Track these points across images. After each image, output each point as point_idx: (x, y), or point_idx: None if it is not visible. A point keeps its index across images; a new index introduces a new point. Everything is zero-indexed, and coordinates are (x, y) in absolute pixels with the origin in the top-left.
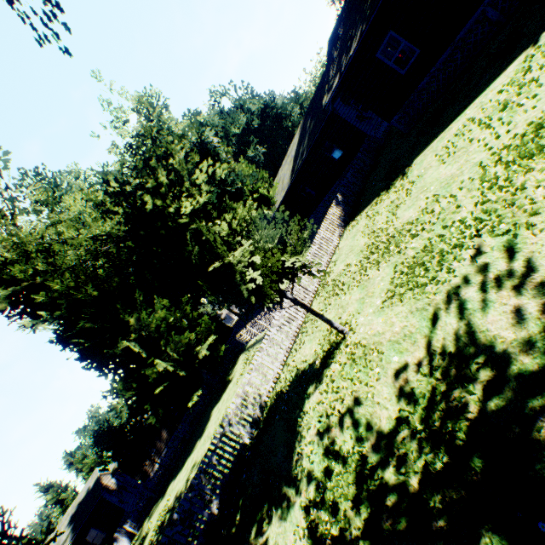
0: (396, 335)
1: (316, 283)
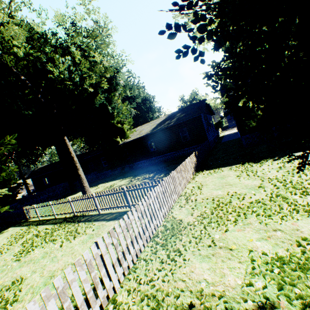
0: None
1: (176, 195)
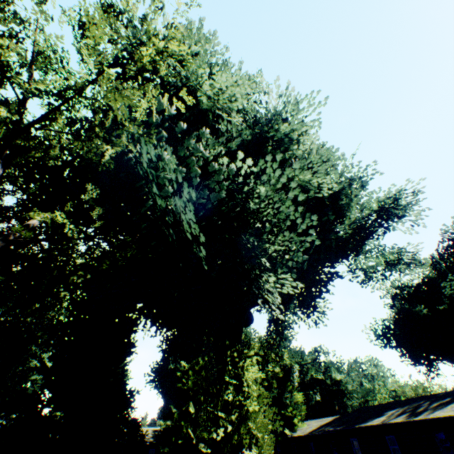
0: None
1: None
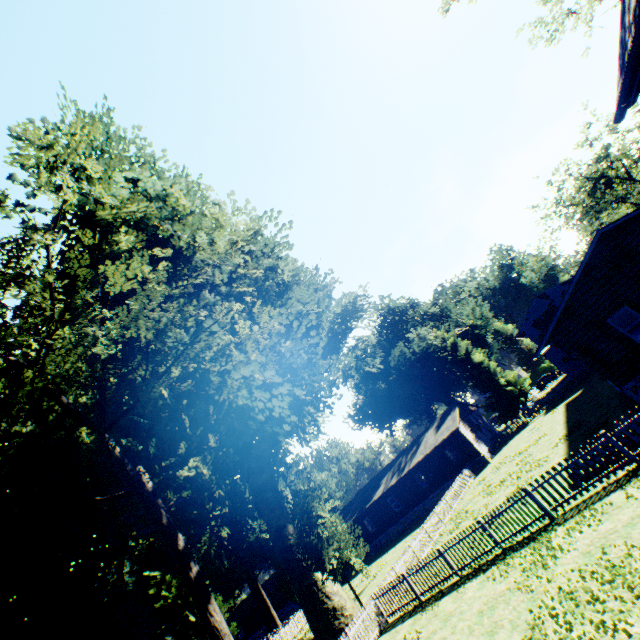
0: None
1: None
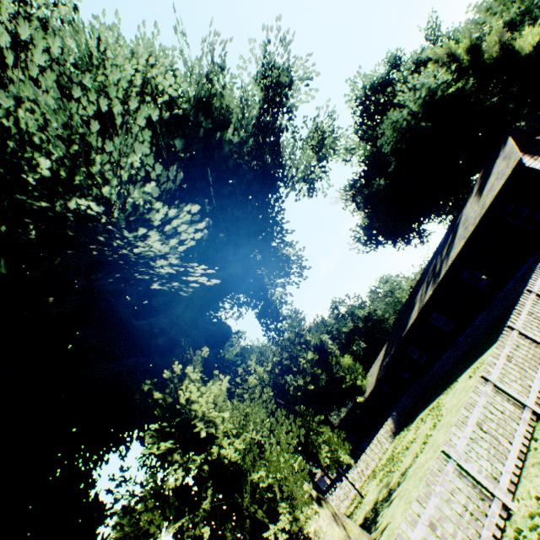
0: (371, 499)
1: (369, 469)
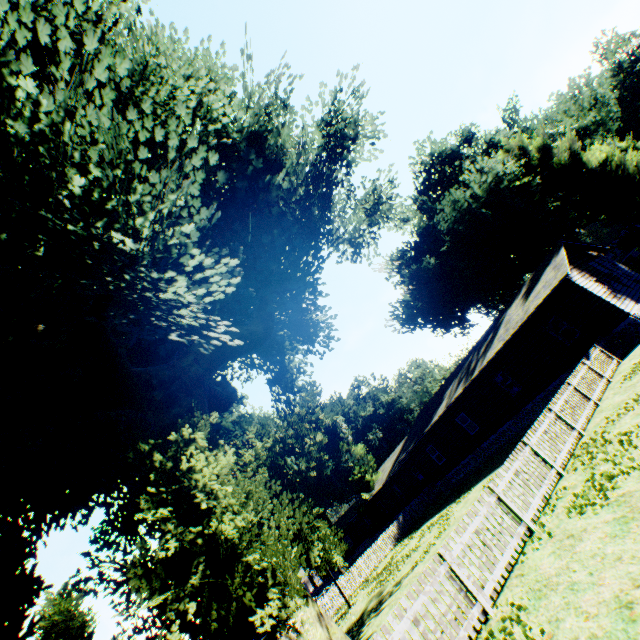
0: (359, 609)
1: (363, 577)
